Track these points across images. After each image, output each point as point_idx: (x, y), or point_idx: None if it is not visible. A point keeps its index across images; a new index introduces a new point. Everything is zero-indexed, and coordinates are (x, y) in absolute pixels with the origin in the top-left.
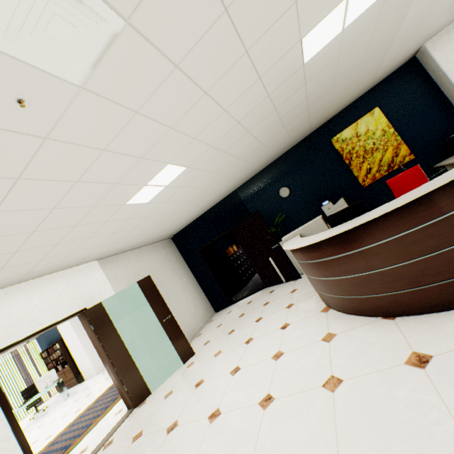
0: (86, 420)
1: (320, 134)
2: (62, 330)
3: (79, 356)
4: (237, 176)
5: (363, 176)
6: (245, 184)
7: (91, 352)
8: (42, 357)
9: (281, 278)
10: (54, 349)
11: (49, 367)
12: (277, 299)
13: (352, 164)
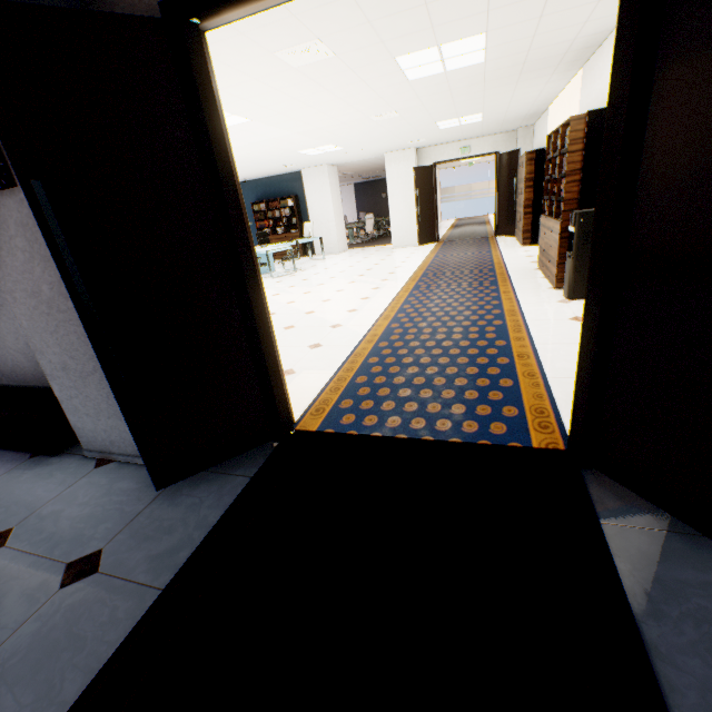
0: (466, 255)
1: None
2: (309, 185)
3: (321, 225)
4: None
5: None
6: None
7: (338, 227)
8: (252, 209)
9: None
10: (281, 205)
11: (258, 226)
12: None
13: None
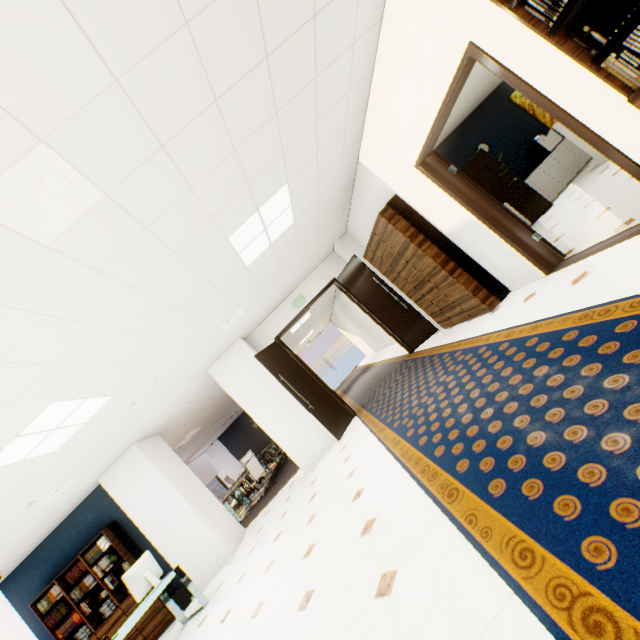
0: (449, 382)
1: (498, 95)
2: (122, 491)
3: (174, 535)
4: (459, 107)
5: (549, 122)
6: (437, 150)
7: (205, 514)
8: (37, 614)
9: (526, 222)
10: (89, 561)
11: (61, 637)
12: (560, 206)
13: (536, 114)
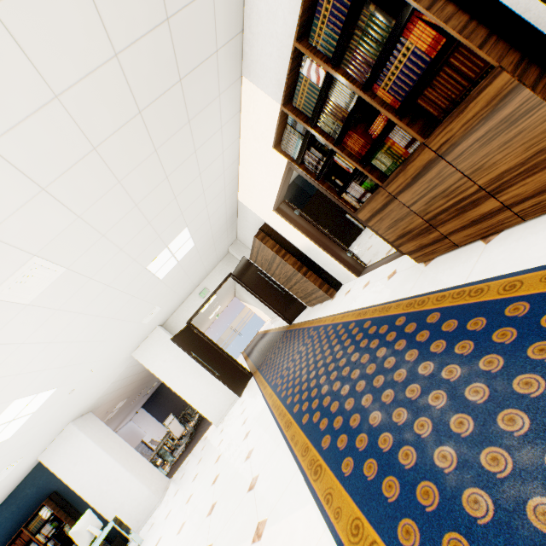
0: (303, 352)
1: None
2: (61, 464)
3: (110, 494)
4: None
5: None
6: (299, 175)
7: (136, 472)
8: None
9: (361, 227)
10: (32, 531)
11: None
12: None
13: None
